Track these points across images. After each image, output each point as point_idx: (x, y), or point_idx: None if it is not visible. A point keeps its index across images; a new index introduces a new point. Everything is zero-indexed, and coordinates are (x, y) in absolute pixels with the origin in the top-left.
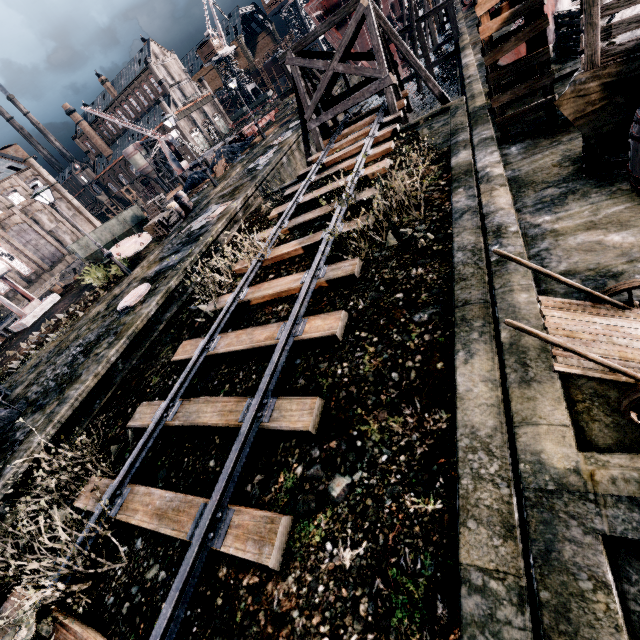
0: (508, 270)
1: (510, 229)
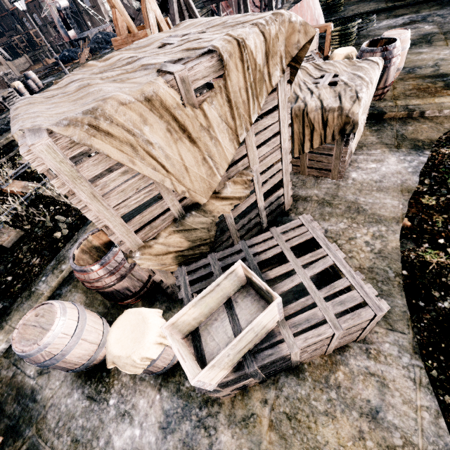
0: (21, 307)
1: (63, 266)
